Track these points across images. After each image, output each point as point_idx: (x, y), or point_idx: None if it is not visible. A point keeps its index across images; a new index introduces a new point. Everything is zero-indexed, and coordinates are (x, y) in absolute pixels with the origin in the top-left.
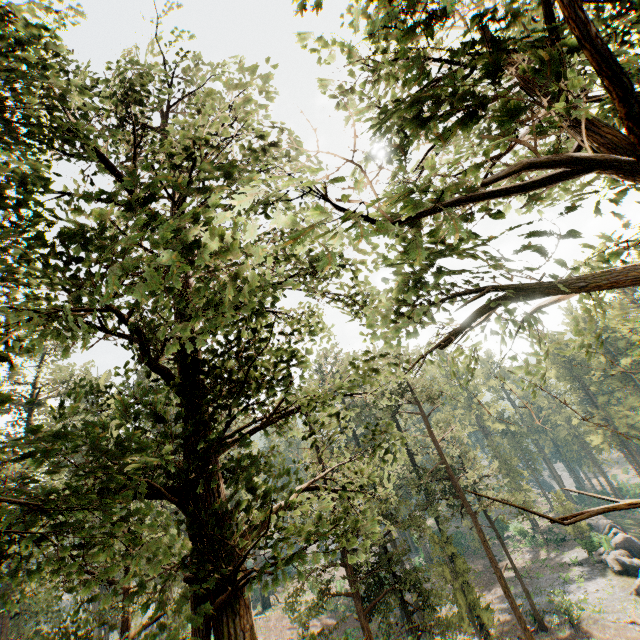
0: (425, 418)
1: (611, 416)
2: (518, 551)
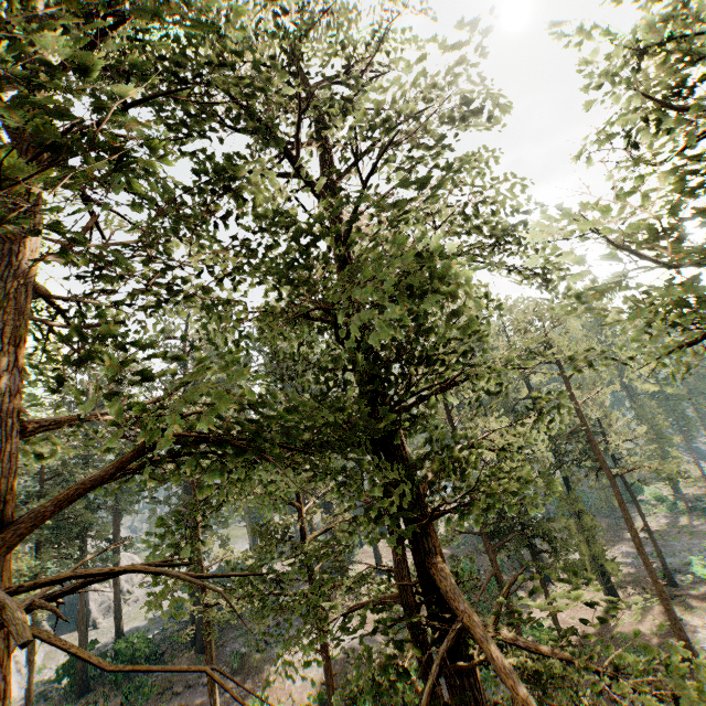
0: (566, 379)
1: None
2: (651, 515)
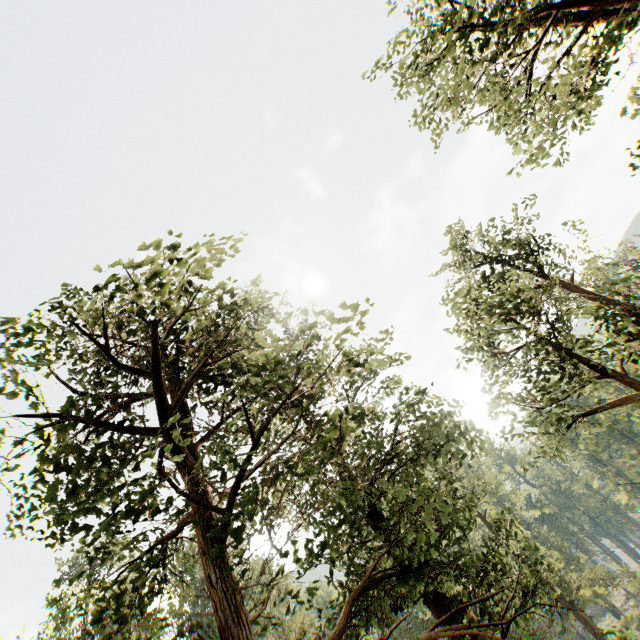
0: (483, 518)
1: (620, 469)
2: None
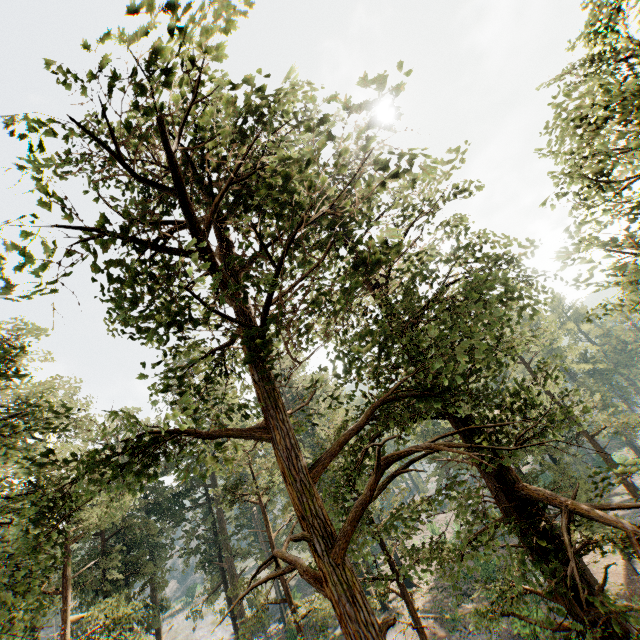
0: (527, 365)
1: None
2: None
